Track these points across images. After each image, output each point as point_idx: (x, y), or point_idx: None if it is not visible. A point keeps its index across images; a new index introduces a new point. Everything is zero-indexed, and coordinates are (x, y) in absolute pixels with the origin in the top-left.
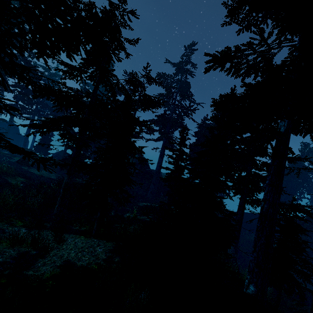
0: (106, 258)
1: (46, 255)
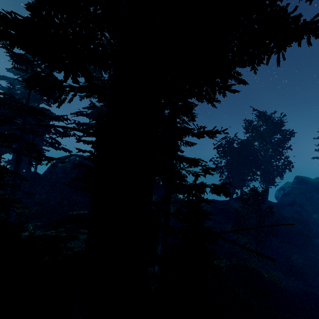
0: None
1: None
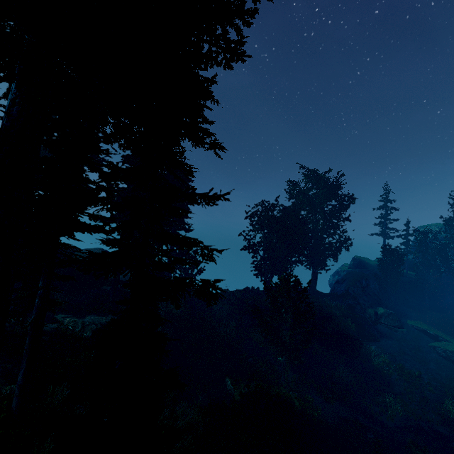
0: None
1: None
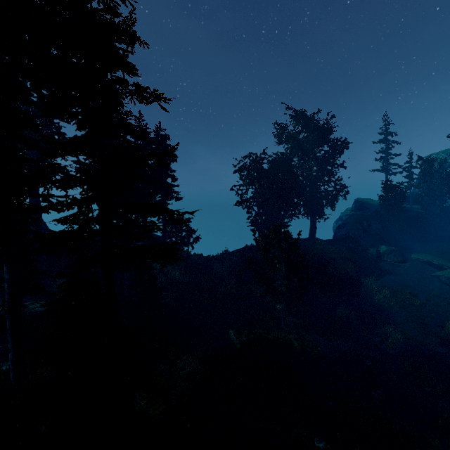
0: None
1: None
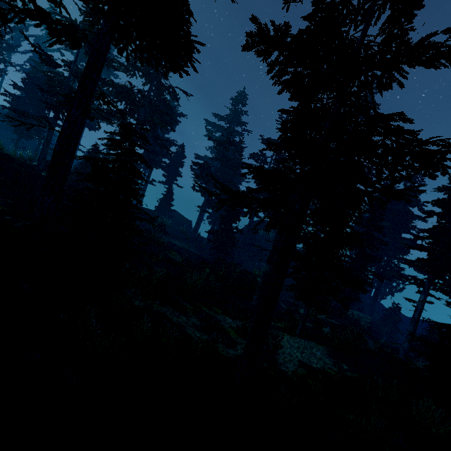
0: (334, 364)
1: (276, 351)
